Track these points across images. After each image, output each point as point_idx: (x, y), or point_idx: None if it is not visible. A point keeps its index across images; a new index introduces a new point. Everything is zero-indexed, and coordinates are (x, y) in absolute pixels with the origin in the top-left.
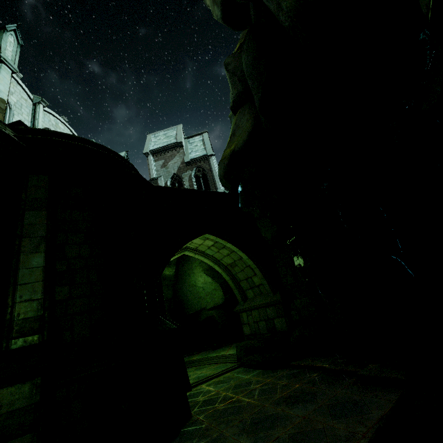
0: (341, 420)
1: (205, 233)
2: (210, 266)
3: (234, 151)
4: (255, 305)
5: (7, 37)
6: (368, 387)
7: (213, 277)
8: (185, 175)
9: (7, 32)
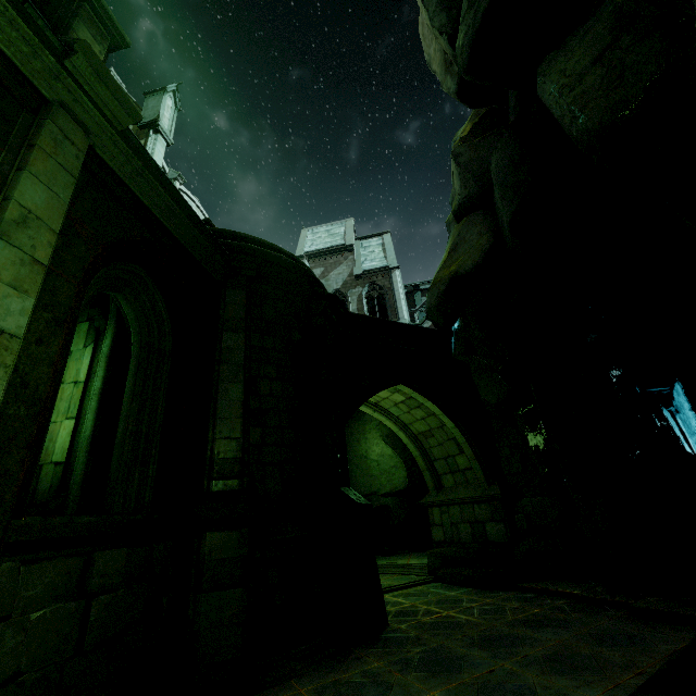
0: (614, 649)
1: (399, 383)
2: (392, 432)
3: (456, 274)
4: (457, 498)
5: (166, 99)
6: (648, 623)
7: (395, 448)
8: (353, 293)
9: (167, 93)
